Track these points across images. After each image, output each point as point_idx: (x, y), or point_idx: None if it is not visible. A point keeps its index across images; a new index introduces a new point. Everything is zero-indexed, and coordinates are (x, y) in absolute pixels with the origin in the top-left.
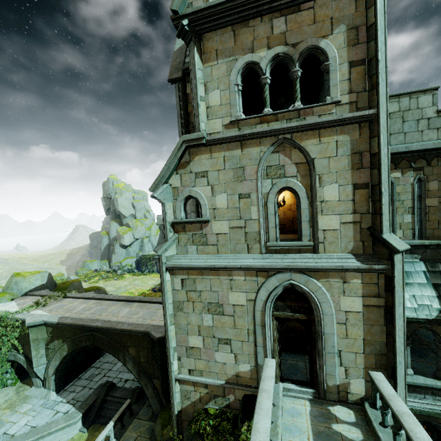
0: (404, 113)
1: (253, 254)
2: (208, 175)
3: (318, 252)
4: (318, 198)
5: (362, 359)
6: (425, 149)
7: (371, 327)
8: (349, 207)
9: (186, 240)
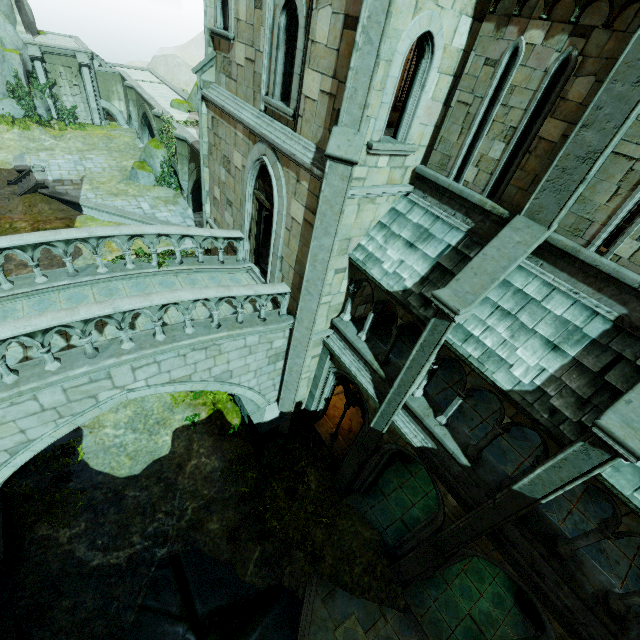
0: None
1: (255, 108)
2: None
3: (294, 130)
4: (311, 34)
5: (292, 274)
6: None
7: (303, 246)
8: (332, 63)
9: (220, 64)
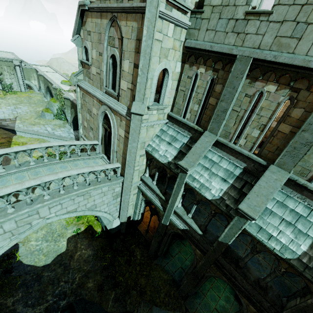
0: (223, 8)
1: (101, 91)
2: (91, 34)
3: (118, 101)
4: (122, 68)
5: (121, 158)
6: (222, 53)
7: (125, 147)
8: (131, 78)
9: (85, 73)
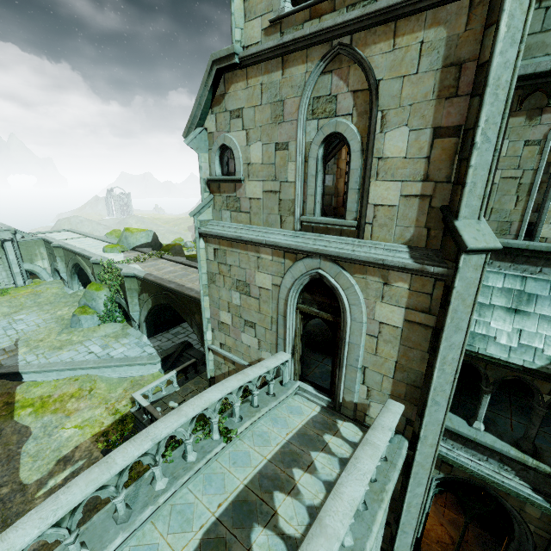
0: None
1: (286, 230)
2: (243, 114)
3: (362, 237)
4: (375, 153)
5: (389, 384)
6: None
7: (408, 350)
8: (420, 169)
9: (221, 203)
